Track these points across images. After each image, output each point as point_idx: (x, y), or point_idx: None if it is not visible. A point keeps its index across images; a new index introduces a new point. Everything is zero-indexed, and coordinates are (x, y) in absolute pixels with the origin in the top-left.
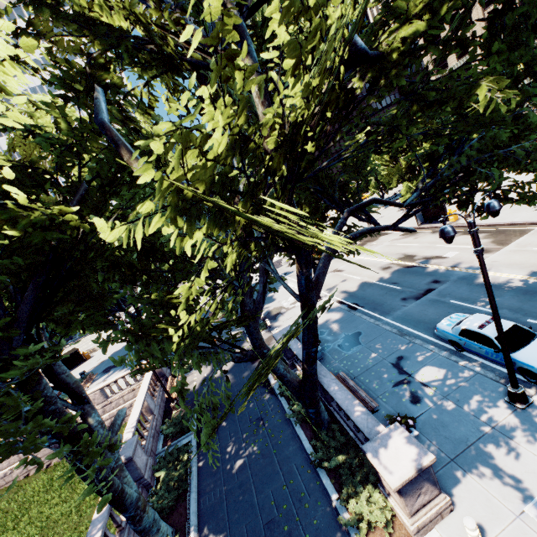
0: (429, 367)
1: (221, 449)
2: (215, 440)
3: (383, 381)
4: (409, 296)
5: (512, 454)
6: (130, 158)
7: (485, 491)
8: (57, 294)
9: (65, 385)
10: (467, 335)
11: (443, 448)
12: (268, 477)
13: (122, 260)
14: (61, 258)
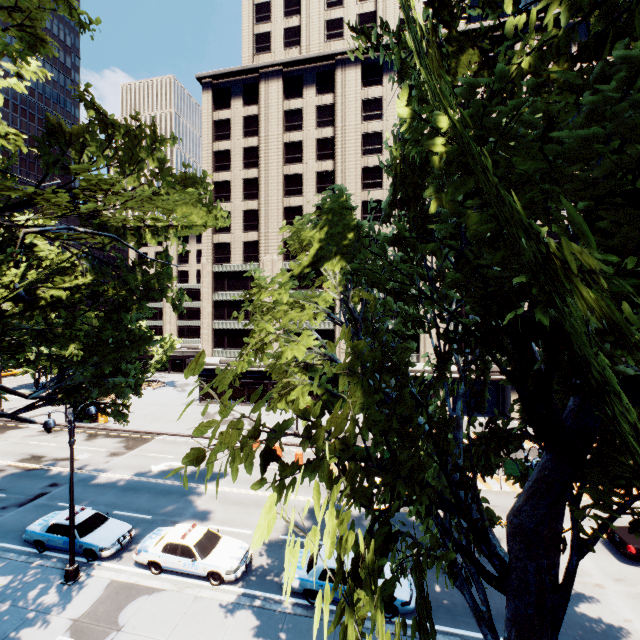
0: None
1: None
2: None
3: None
4: (12, 503)
5: (43, 625)
6: None
7: None
8: None
9: None
10: (54, 529)
11: None
12: None
13: None
14: None
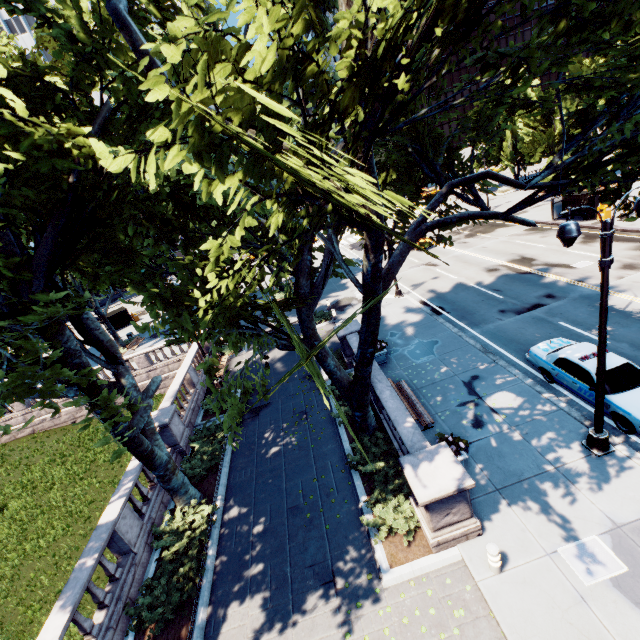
0: (505, 392)
1: (258, 433)
2: (254, 424)
3: (448, 398)
4: (509, 309)
5: (566, 497)
6: (151, 69)
7: (522, 525)
8: (79, 240)
9: (97, 342)
10: (563, 365)
11: (492, 477)
12: (301, 468)
13: (154, 210)
14: (83, 197)
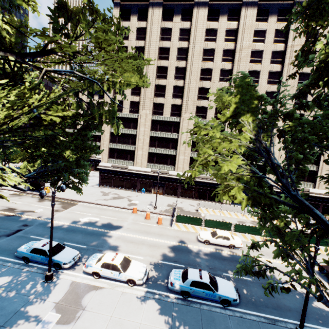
0: (4, 276)
1: None
2: None
3: None
4: (3, 234)
5: (38, 305)
6: None
7: None
8: None
9: None
10: (35, 251)
11: None
12: None
13: None
14: None
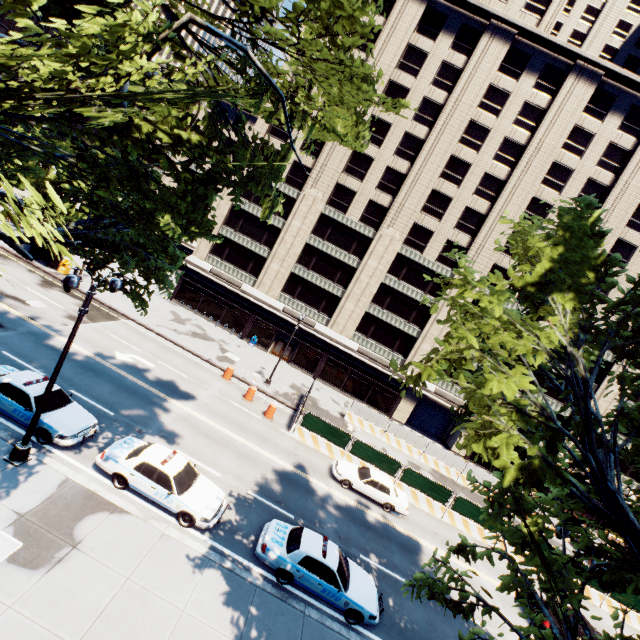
0: None
1: None
2: None
3: None
4: None
5: None
6: None
7: None
8: None
9: None
10: (6, 389)
11: None
12: None
13: None
14: None
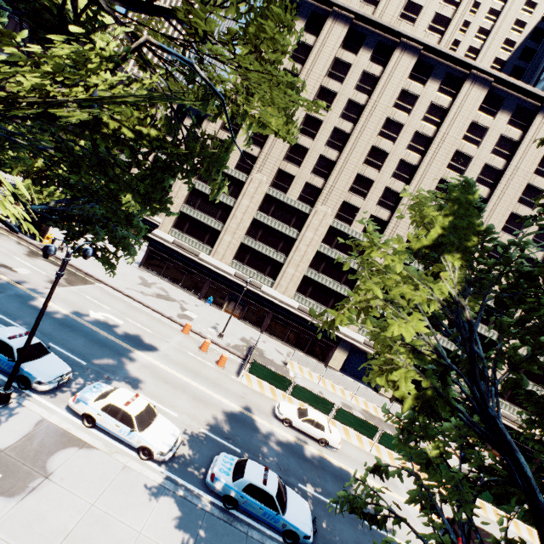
0: None
1: None
2: None
3: None
4: None
5: None
6: None
7: None
8: None
9: None
10: None
11: None
12: None
13: None
14: None
